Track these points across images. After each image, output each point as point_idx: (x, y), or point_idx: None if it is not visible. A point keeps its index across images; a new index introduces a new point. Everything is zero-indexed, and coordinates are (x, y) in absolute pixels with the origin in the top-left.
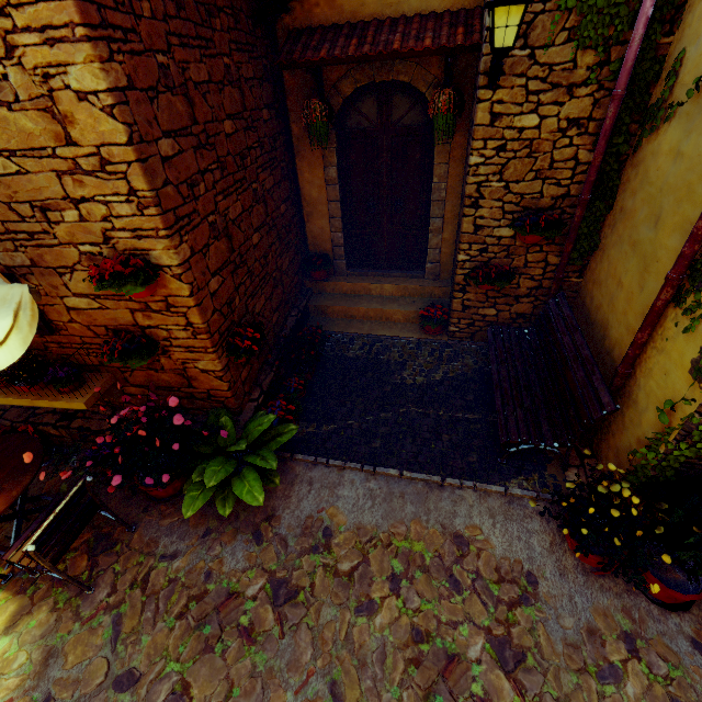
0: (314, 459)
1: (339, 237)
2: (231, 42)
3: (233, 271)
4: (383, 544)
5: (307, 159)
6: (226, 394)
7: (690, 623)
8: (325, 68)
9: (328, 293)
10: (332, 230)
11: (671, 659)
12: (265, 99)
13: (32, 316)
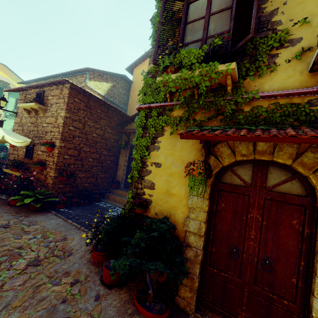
0: (56, 213)
1: (124, 176)
2: (106, 125)
3: (76, 159)
4: (43, 231)
5: (122, 154)
6: (51, 185)
7: (105, 292)
8: (131, 136)
9: (115, 193)
10: (123, 174)
11: (82, 293)
12: (114, 138)
13: (27, 144)
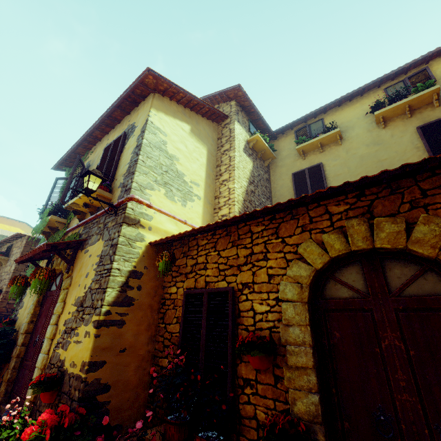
0: None
1: None
2: None
3: None
4: None
5: None
6: None
7: None
8: None
9: None
10: None
11: None
12: None
13: None
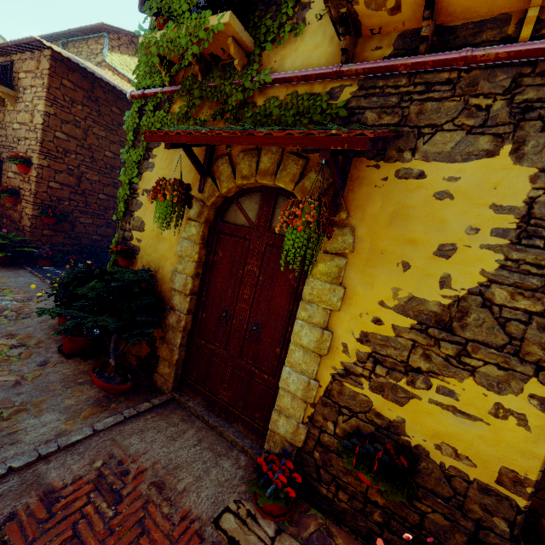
0: (32, 270)
1: None
2: None
3: (73, 192)
4: (0, 288)
5: None
6: (28, 229)
7: (59, 360)
8: None
9: None
10: None
11: (23, 356)
12: None
13: None
